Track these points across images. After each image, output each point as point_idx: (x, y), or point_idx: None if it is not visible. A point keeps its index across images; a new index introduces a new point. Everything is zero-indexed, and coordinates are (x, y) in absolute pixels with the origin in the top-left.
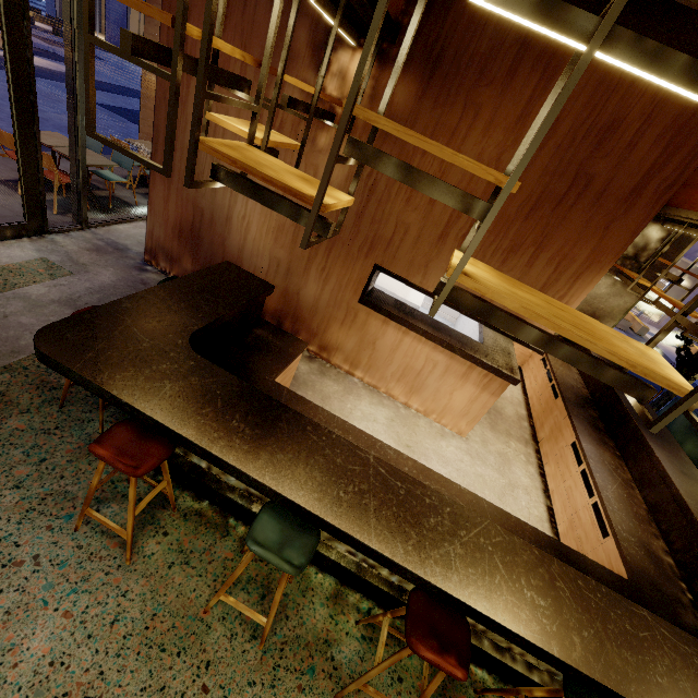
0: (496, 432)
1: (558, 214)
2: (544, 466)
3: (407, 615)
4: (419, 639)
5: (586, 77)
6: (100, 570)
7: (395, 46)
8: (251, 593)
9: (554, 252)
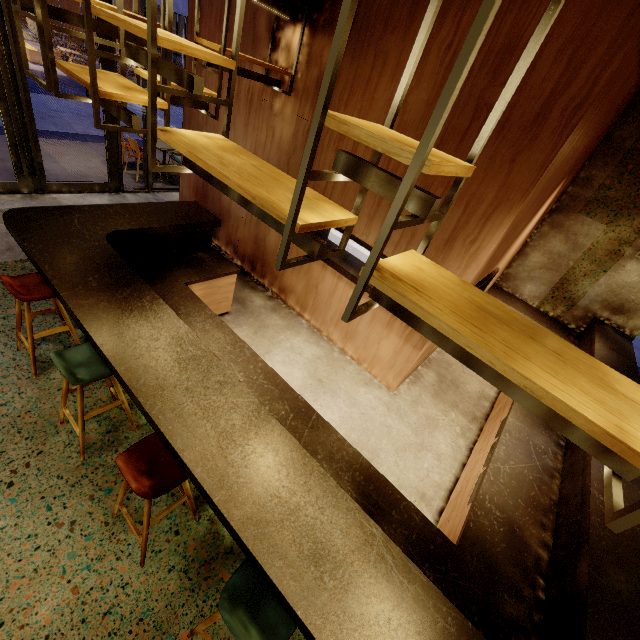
0: (438, 399)
1: (463, 150)
2: (477, 442)
3: (139, 441)
4: (132, 457)
5: (478, 5)
6: (16, 376)
7: (322, 15)
8: (102, 426)
9: (462, 192)
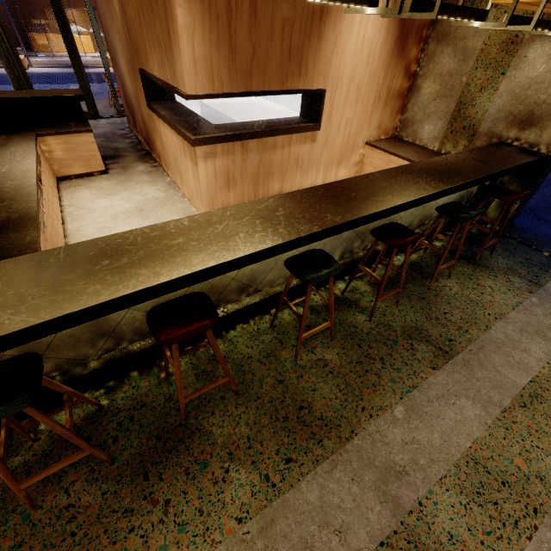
0: None
1: None
2: None
3: None
4: None
5: None
6: None
7: None
8: None
9: None
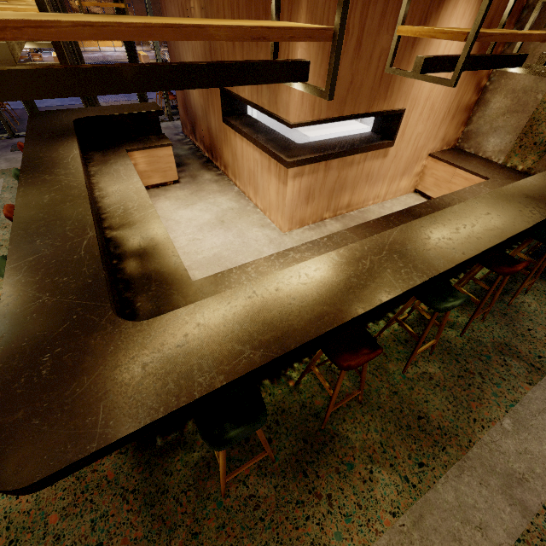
0: None
1: None
2: None
3: None
4: None
5: None
6: None
7: None
8: None
9: None
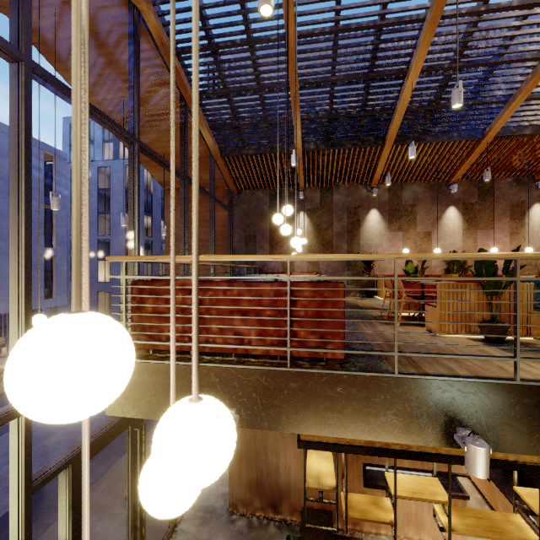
0: None
1: None
2: None
3: None
4: None
5: None
6: None
7: None
8: None
9: None
